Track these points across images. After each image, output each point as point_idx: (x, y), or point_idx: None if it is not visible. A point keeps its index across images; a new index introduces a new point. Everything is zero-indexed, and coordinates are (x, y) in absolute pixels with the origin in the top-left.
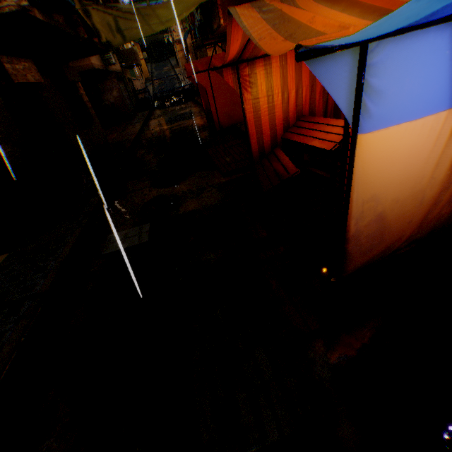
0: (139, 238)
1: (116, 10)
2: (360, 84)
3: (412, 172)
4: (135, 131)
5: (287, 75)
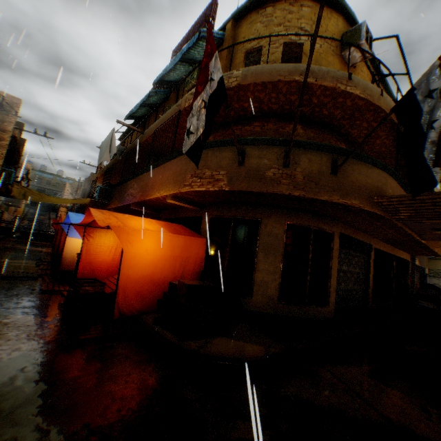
0: None
1: (30, 189)
2: (69, 229)
3: None
4: None
5: None
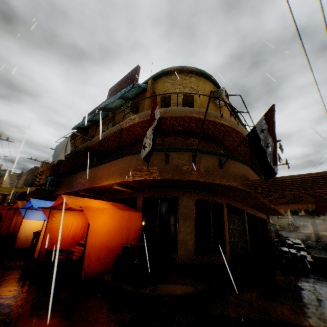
0: None
1: None
2: (26, 212)
3: (35, 229)
4: None
5: None
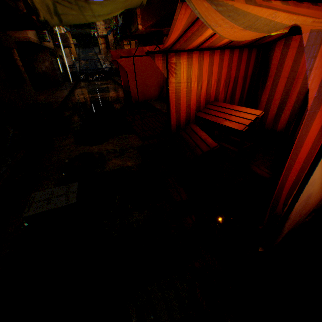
0: (66, 198)
1: None
2: None
3: None
4: (63, 96)
5: (203, 69)
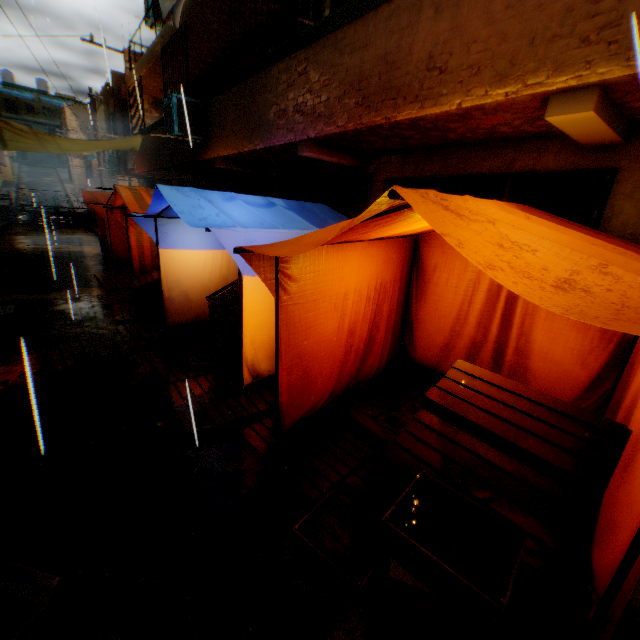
0: (5, 311)
1: (7, 123)
2: (156, 230)
3: (198, 274)
4: None
5: None
